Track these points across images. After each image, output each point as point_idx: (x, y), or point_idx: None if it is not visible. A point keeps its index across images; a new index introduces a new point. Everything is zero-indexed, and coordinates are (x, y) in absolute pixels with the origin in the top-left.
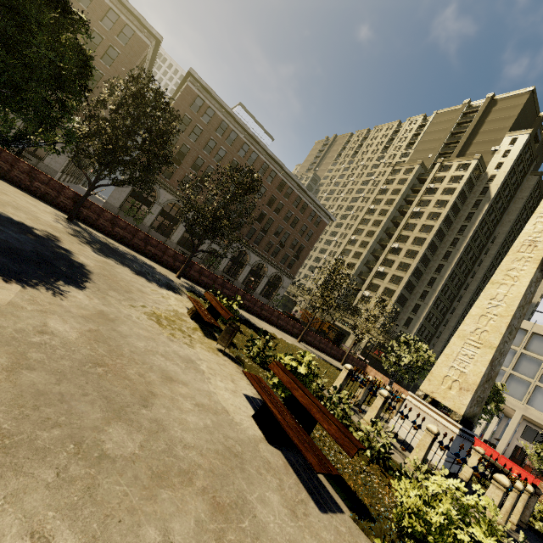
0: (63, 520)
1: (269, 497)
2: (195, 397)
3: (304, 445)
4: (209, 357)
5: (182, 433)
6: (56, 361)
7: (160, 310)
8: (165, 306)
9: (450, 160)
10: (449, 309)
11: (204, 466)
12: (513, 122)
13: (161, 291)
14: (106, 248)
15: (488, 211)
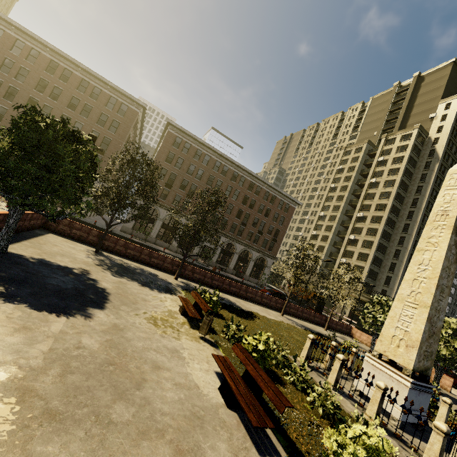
0: (88, 456)
1: (218, 445)
2: (175, 378)
3: (248, 407)
4: (192, 345)
5: (162, 405)
6: (86, 365)
7: (157, 313)
8: (162, 308)
9: (393, 134)
10: None
11: (173, 426)
12: (443, 91)
13: (160, 296)
14: (121, 268)
15: (440, 170)
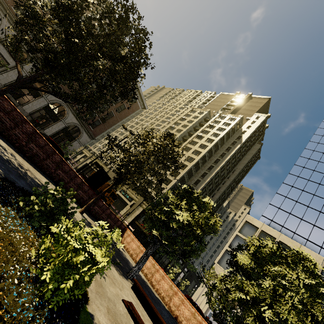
0: None
1: None
2: None
3: None
4: None
5: None
6: None
7: None
8: None
9: (226, 114)
10: None
11: None
12: (259, 109)
13: None
14: None
15: (238, 150)
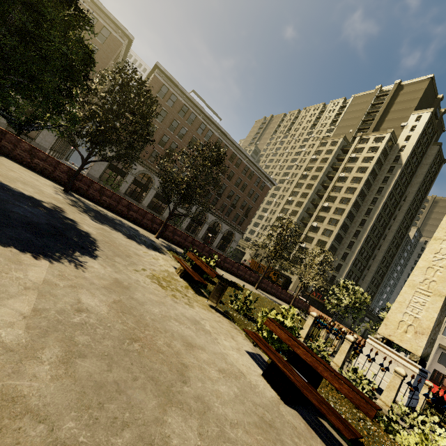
0: None
1: None
2: (215, 362)
3: (323, 407)
4: (207, 315)
5: (223, 409)
6: (100, 342)
7: (157, 272)
8: (159, 267)
9: (368, 134)
10: (371, 256)
11: None
12: (417, 103)
13: (150, 252)
14: (99, 215)
15: (400, 175)
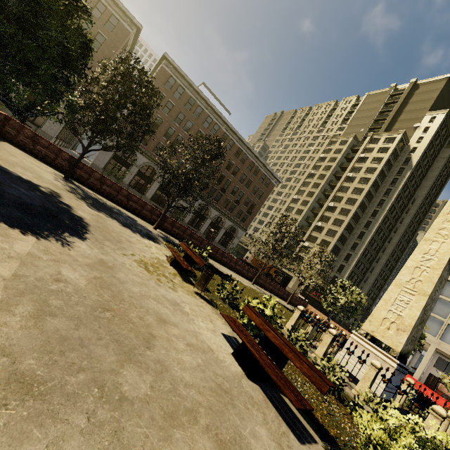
0: None
1: (258, 431)
2: (185, 337)
3: (281, 382)
4: (190, 300)
5: (181, 373)
6: (72, 307)
7: (146, 258)
8: (149, 254)
9: (379, 134)
10: (375, 258)
11: (203, 403)
12: (432, 103)
13: (144, 241)
14: (97, 203)
15: (409, 177)
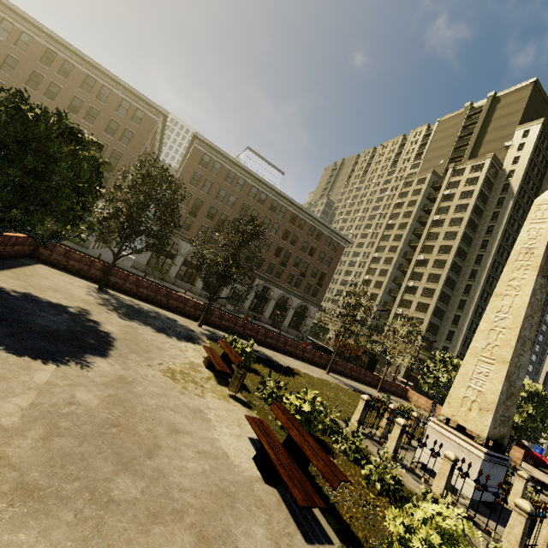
0: (77, 547)
1: (254, 531)
2: (198, 445)
3: (292, 482)
4: (219, 405)
5: (180, 479)
6: (80, 426)
7: (176, 365)
8: (182, 360)
9: (462, 164)
10: None
11: (195, 505)
12: (521, 115)
13: (180, 344)
14: (131, 310)
15: (514, 208)
